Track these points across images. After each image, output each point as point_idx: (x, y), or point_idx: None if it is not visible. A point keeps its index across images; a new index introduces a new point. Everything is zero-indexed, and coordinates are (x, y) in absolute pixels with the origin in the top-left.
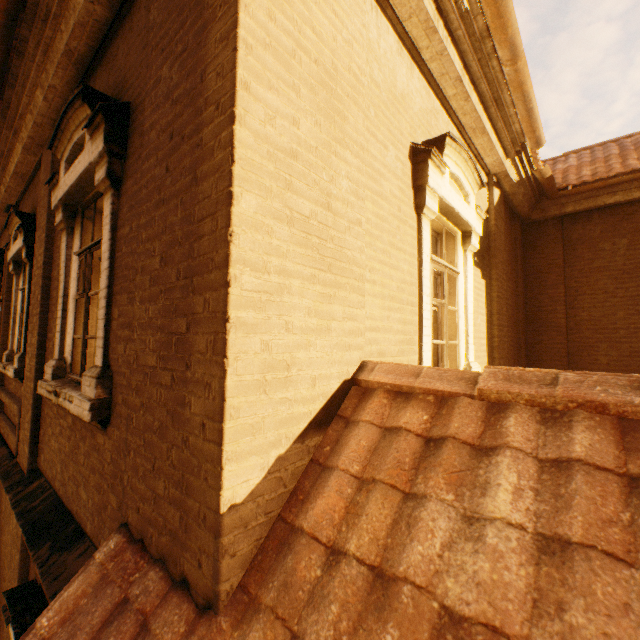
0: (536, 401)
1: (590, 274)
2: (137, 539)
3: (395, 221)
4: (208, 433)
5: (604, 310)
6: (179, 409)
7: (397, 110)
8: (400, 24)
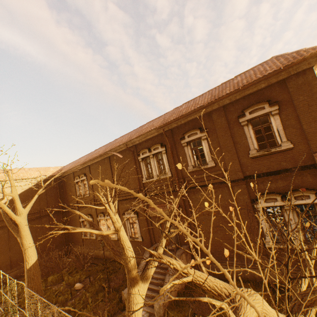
0: None
1: None
2: None
3: None
4: None
5: None
6: None
7: None
8: None
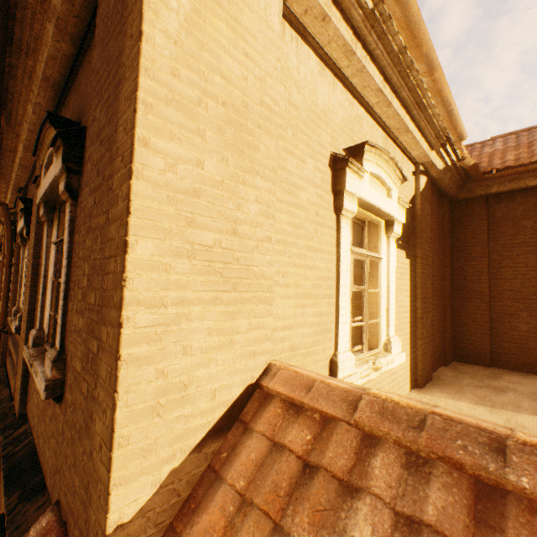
0: (403, 443)
1: (512, 249)
2: (63, 520)
3: (312, 225)
4: (103, 455)
5: (525, 282)
6: (90, 421)
7: (317, 125)
8: (321, 48)
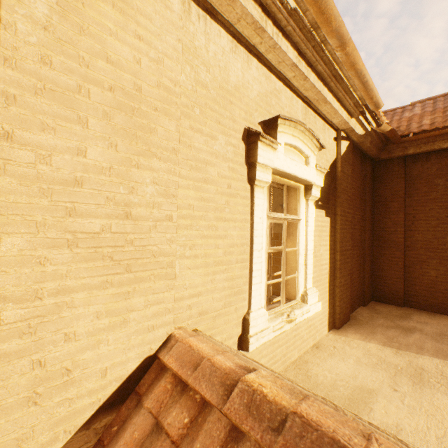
0: (261, 445)
1: (426, 204)
2: None
3: (224, 197)
4: None
5: (435, 233)
6: None
7: (229, 101)
8: (233, 26)
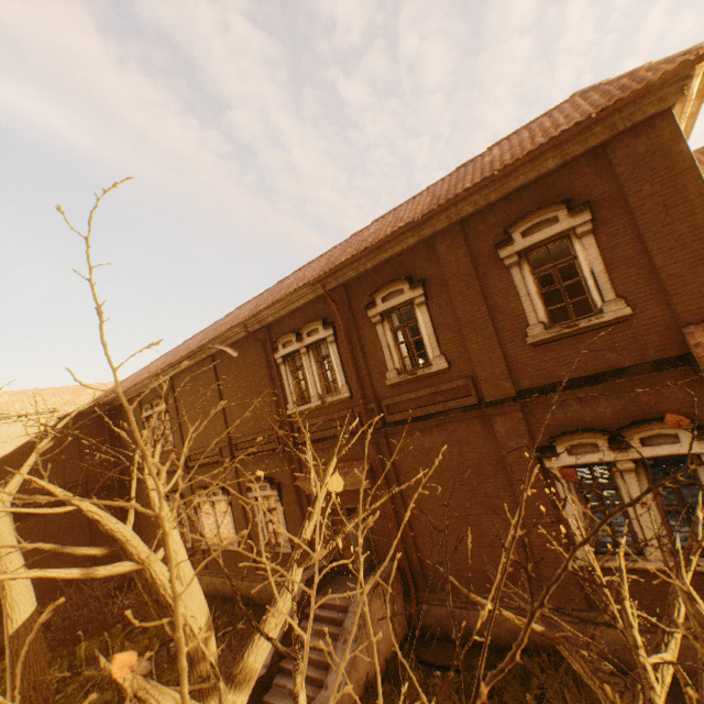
0: None
1: None
2: (700, 322)
3: None
4: None
5: None
6: None
7: None
8: None
